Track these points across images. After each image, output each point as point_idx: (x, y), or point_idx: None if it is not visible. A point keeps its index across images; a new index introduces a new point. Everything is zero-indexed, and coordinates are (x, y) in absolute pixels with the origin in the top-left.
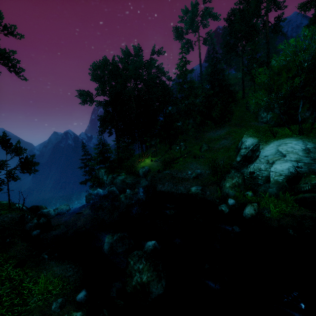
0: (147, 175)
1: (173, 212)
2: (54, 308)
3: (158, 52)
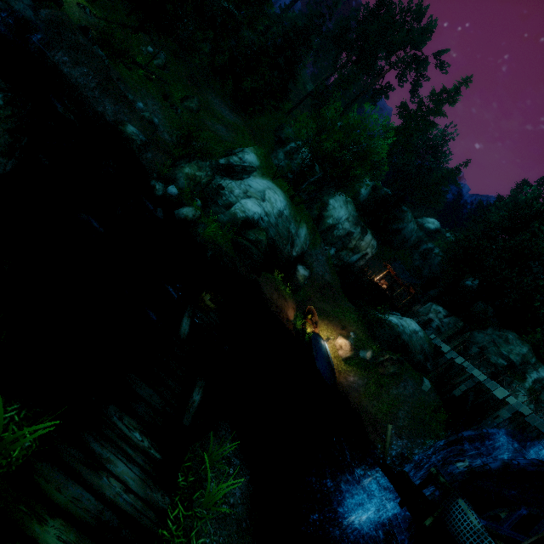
0: (44, 2)
1: (72, 117)
2: None
3: None
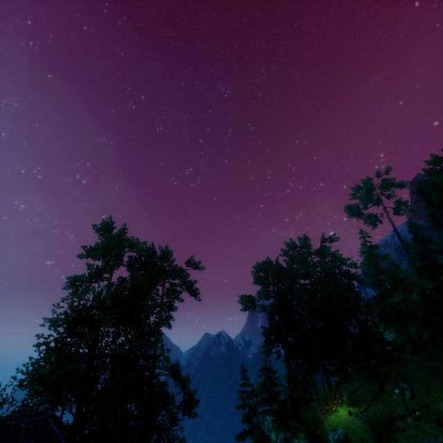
0: None
1: None
2: None
3: (329, 238)
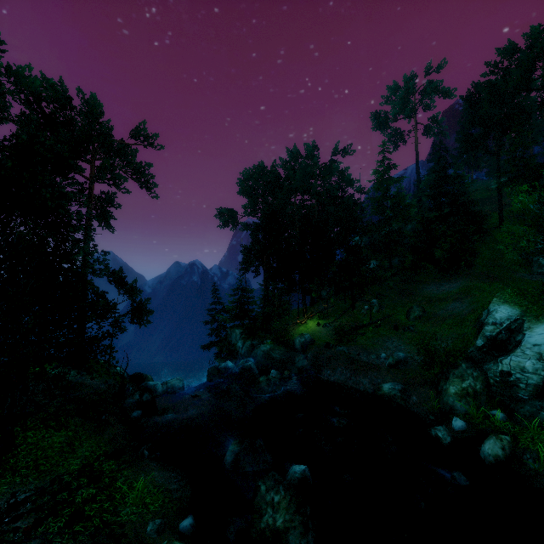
0: (307, 349)
1: (344, 422)
2: (150, 530)
3: (343, 151)
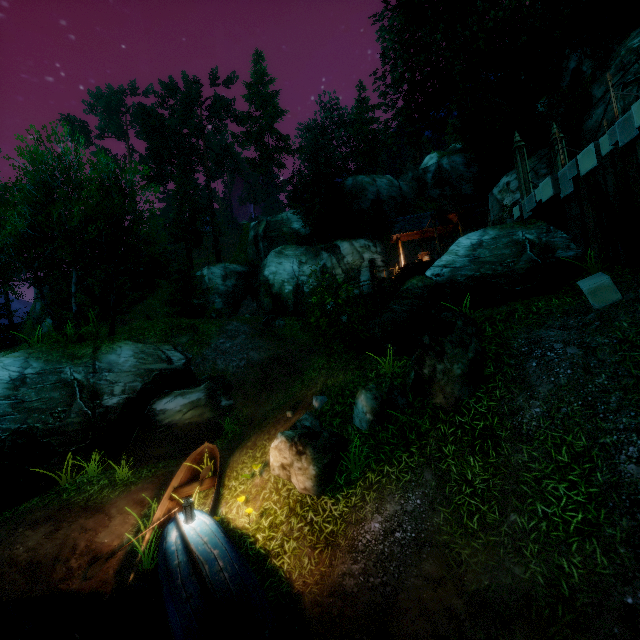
0: None
1: None
2: None
3: None
